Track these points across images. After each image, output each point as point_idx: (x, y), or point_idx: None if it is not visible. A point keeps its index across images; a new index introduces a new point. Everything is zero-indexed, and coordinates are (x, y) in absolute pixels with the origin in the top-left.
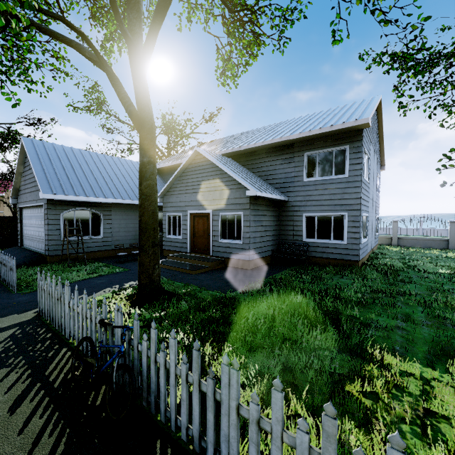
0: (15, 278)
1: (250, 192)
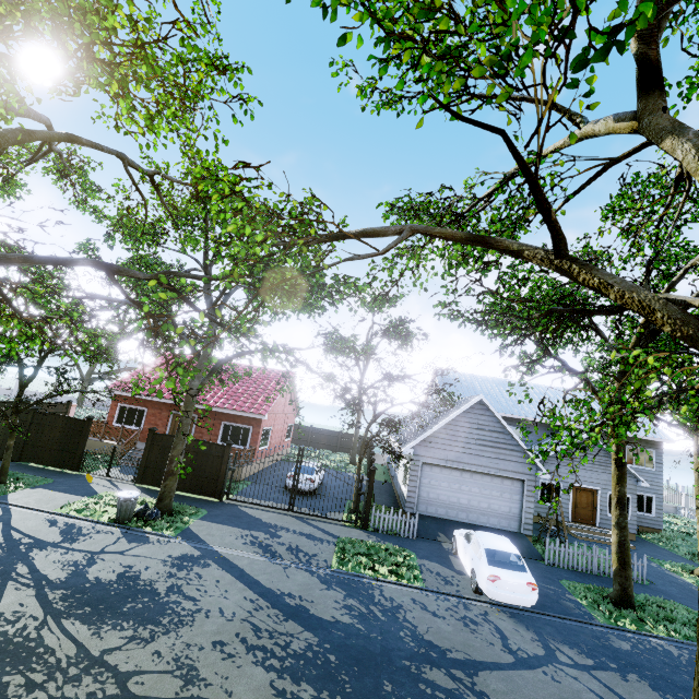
0: (645, 571)
1: (644, 484)
